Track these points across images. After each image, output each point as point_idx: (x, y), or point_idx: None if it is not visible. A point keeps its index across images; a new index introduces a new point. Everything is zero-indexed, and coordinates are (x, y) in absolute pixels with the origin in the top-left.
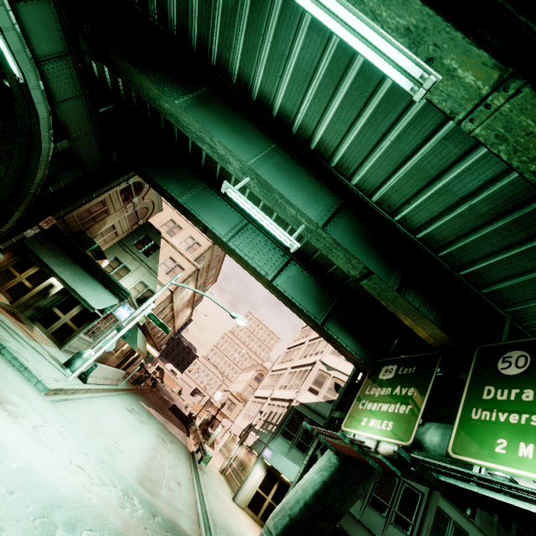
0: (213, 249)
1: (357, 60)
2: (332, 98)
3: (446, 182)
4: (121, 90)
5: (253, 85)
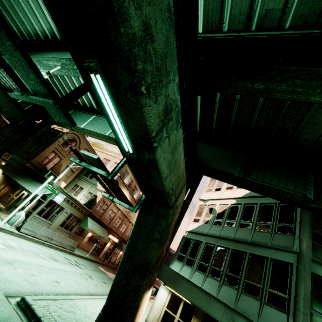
0: None
1: None
2: None
3: None
4: None
5: (37, 32)
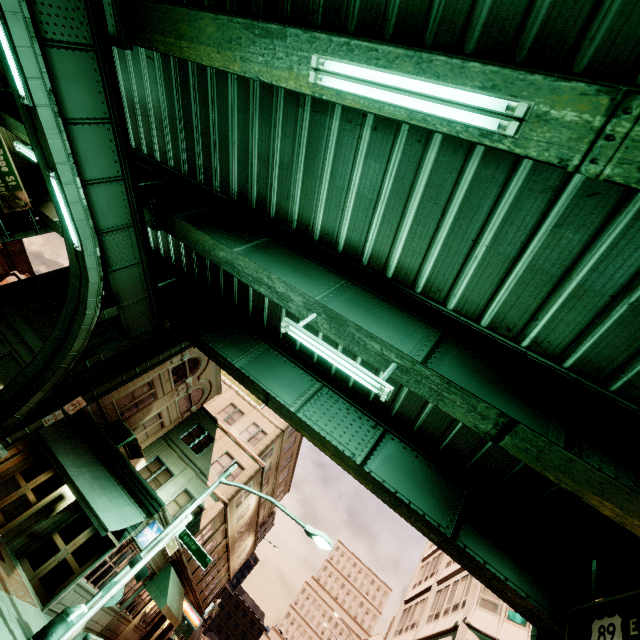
0: (282, 438)
1: (422, 173)
2: (402, 217)
3: (580, 279)
4: (183, 263)
5: (314, 225)
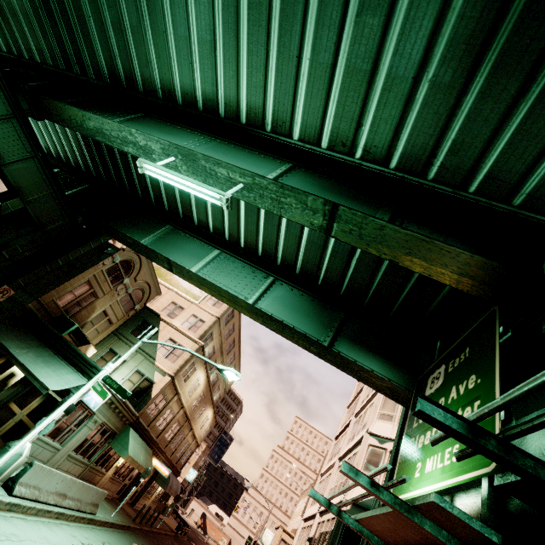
0: (219, 324)
1: None
2: (238, 51)
3: (387, 68)
4: (91, 168)
5: (174, 88)
